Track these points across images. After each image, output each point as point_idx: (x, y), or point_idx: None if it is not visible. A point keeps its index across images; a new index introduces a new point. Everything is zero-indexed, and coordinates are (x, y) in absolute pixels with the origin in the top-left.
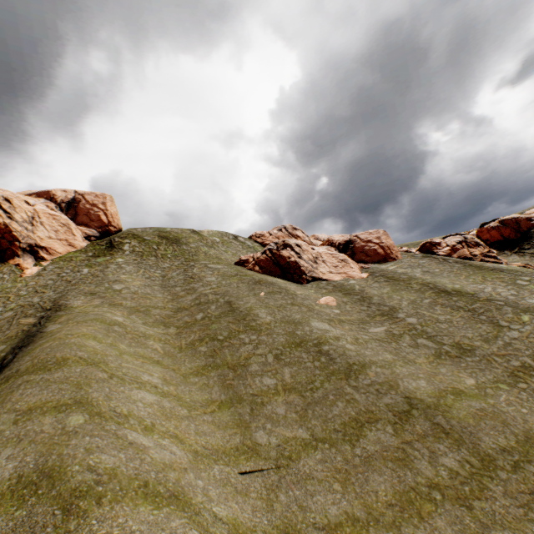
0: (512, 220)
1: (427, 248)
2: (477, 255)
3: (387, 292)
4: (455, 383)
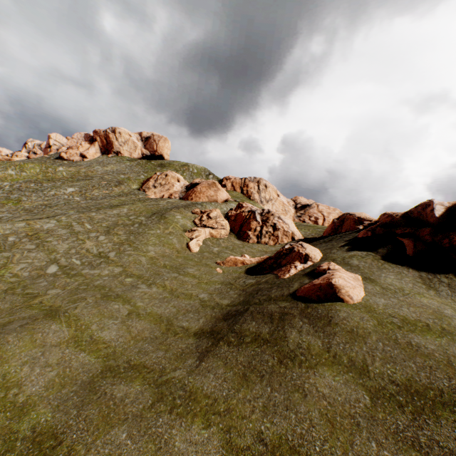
0: (343, 216)
1: (235, 208)
2: (204, 213)
3: (122, 200)
4: (26, 204)
